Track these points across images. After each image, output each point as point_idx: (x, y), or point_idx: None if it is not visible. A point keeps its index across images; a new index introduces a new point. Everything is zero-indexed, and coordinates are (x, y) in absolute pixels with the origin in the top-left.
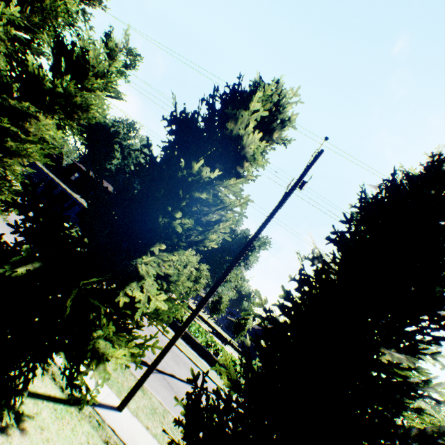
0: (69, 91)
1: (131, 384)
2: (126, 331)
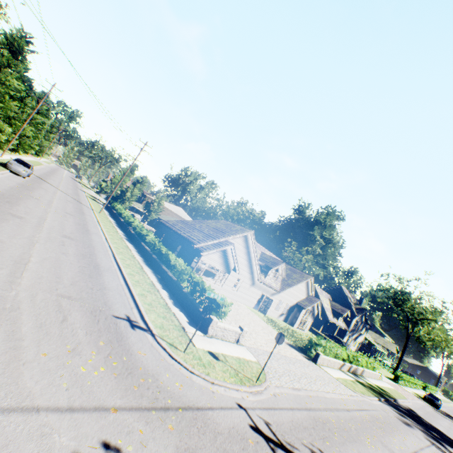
0: None
1: None
2: None
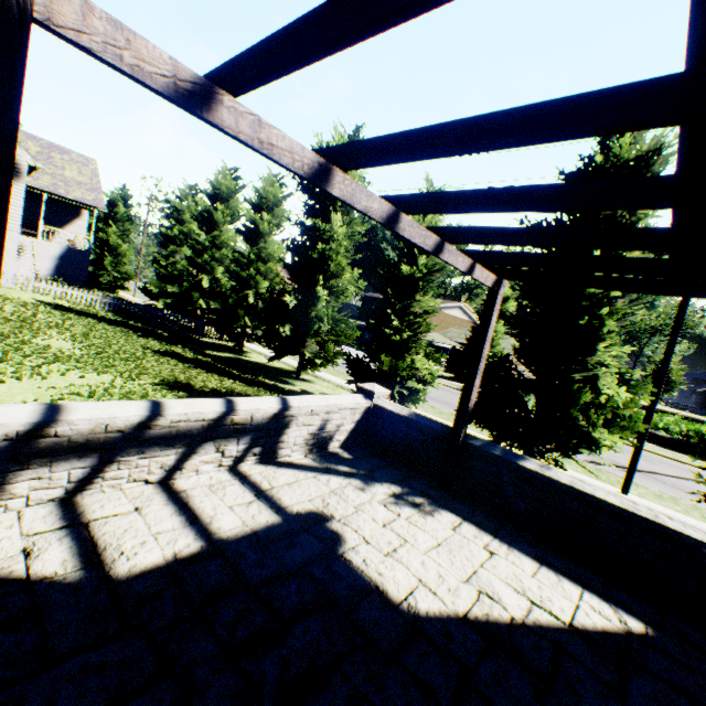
0: (428, 267)
1: (615, 479)
2: (605, 423)
